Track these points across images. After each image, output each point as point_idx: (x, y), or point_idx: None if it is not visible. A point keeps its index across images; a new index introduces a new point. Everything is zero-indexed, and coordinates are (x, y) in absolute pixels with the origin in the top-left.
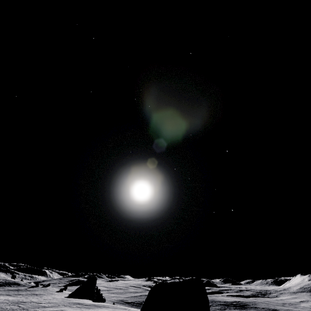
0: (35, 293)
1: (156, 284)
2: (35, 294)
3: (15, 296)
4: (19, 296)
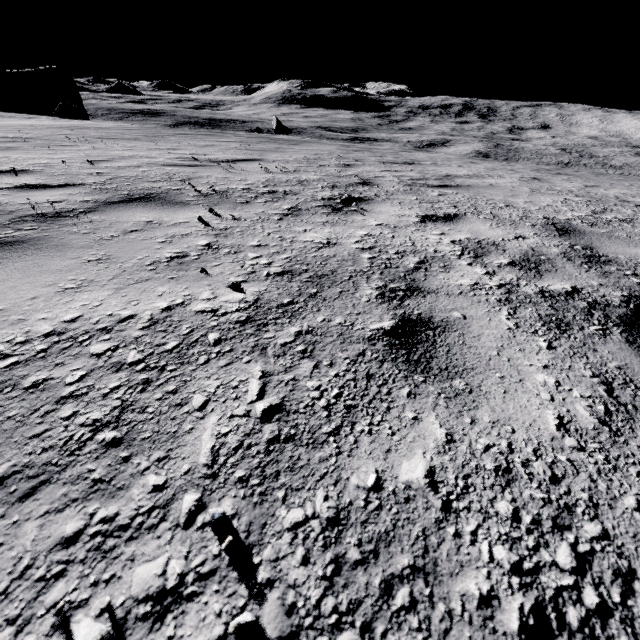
0: None
1: None
2: None
3: None
4: None
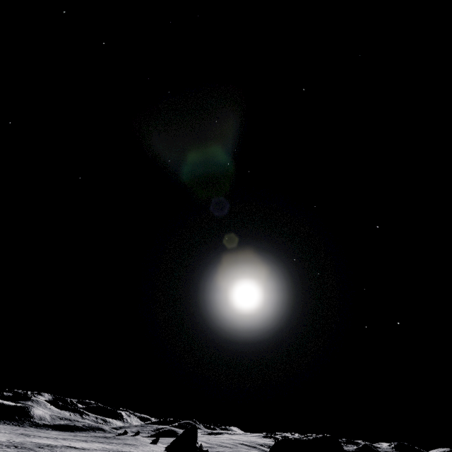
0: (128, 443)
1: (278, 441)
2: (128, 443)
3: (109, 444)
4: (113, 445)
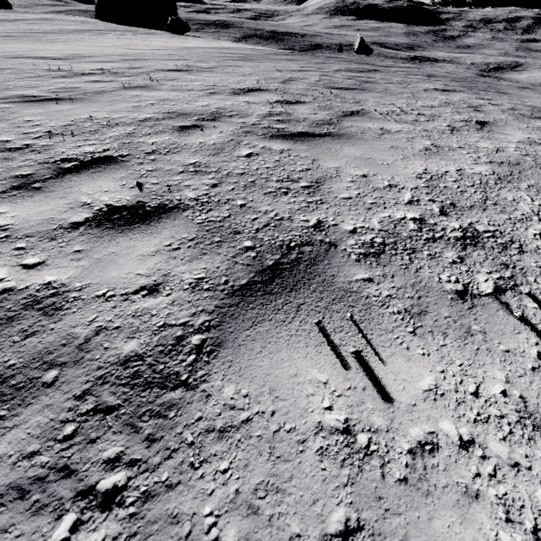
0: None
1: None
2: None
3: None
4: None
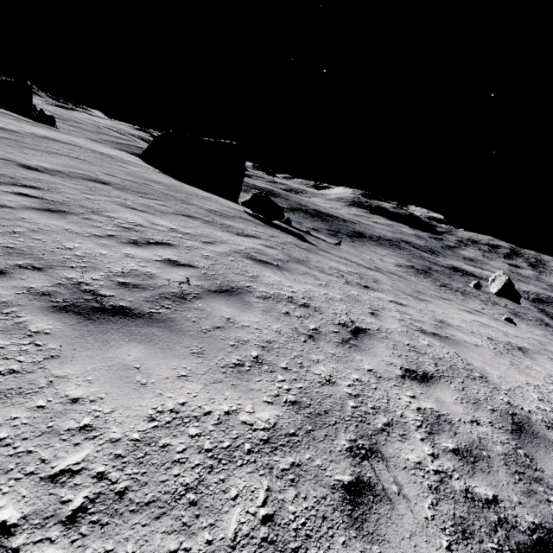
0: None
1: (169, 132)
2: None
3: None
4: None
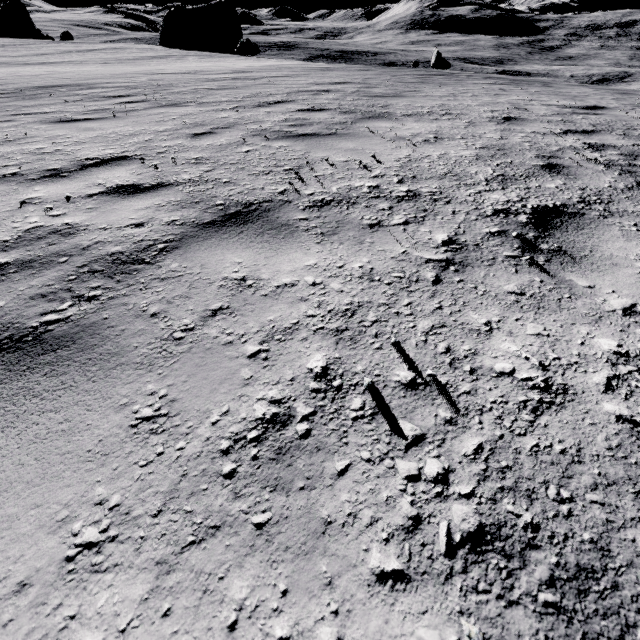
0: None
1: (171, 12)
2: None
3: None
4: None
